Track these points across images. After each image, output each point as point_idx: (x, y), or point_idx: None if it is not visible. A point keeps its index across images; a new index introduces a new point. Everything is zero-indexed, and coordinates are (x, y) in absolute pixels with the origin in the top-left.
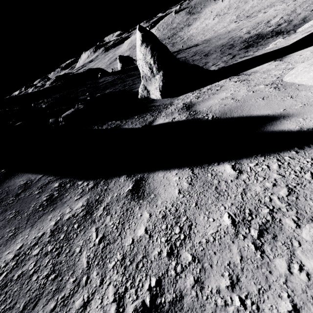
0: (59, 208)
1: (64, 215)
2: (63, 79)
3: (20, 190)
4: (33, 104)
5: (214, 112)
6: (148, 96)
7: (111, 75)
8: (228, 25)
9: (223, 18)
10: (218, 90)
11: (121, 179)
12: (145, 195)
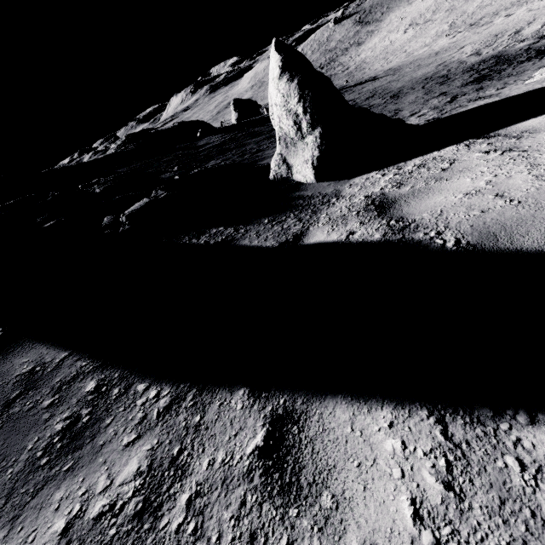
0: (84, 466)
1: (90, 499)
2: (138, 140)
3: (15, 392)
4: (81, 186)
5: (459, 229)
6: (289, 175)
7: (219, 132)
8: (434, 41)
9: (424, 29)
10: (446, 171)
11: (235, 399)
12: (304, 490)
